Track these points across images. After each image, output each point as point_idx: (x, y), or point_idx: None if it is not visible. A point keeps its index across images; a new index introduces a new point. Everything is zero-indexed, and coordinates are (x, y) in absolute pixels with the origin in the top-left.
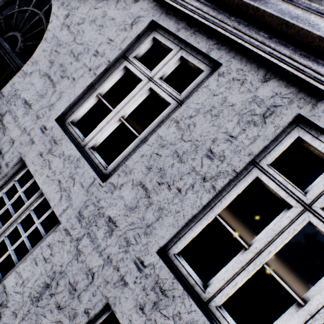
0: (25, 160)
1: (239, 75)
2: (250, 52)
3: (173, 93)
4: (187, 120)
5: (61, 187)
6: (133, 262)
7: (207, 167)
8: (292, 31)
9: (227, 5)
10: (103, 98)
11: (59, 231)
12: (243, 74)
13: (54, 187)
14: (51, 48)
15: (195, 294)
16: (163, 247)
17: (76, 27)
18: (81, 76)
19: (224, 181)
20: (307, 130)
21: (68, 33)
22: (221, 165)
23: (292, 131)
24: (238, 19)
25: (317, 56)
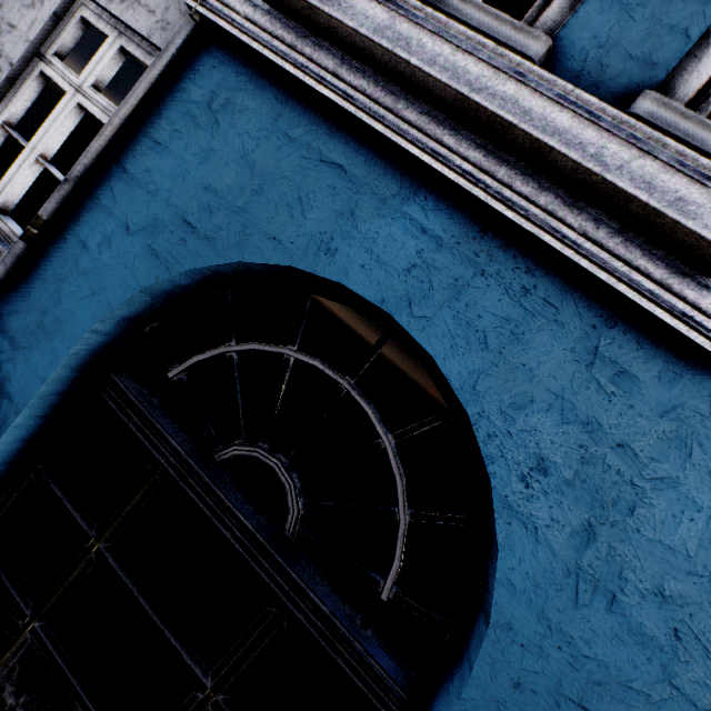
0: None
1: None
2: None
3: None
4: None
5: None
6: None
7: None
8: None
9: None
10: None
11: None
12: None
13: None
14: None
15: None
16: None
17: None
18: None
19: (1, 79)
20: (90, 8)
21: None
22: (1, 61)
23: (78, 12)
24: None
25: None
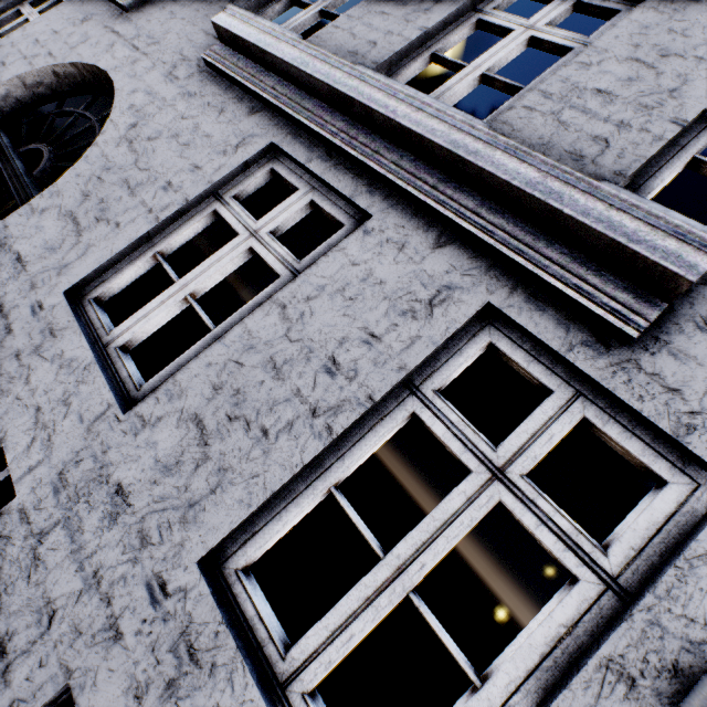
0: None
1: (398, 234)
2: (417, 200)
3: (288, 259)
4: (301, 304)
5: (38, 421)
6: (146, 585)
7: (323, 389)
8: (472, 172)
9: (384, 129)
10: (163, 261)
11: (9, 514)
12: (405, 234)
13: (25, 419)
14: (93, 173)
15: (264, 663)
16: (216, 555)
17: (144, 144)
18: (133, 220)
19: (349, 418)
20: (504, 332)
21: (128, 152)
22: (349, 386)
23: (481, 332)
24: (401, 151)
25: (514, 212)
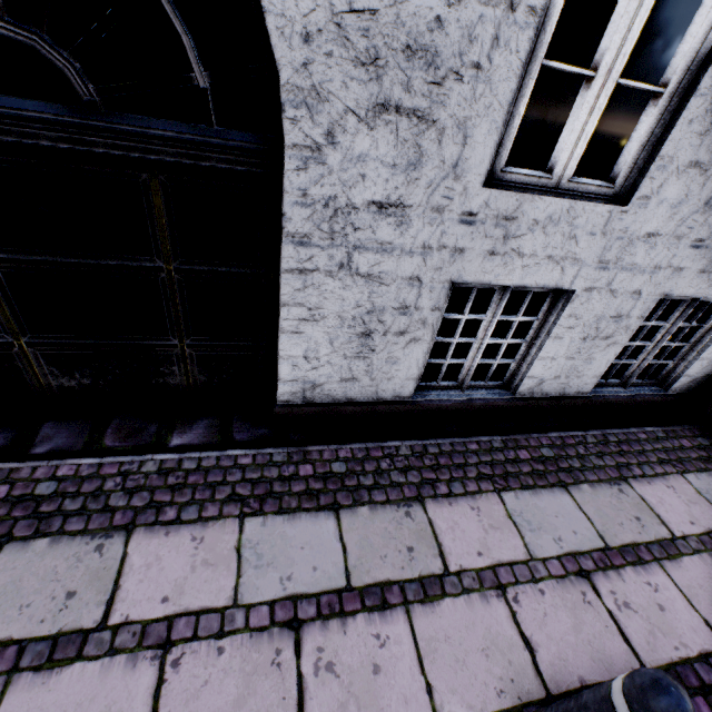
0: (466, 281)
1: None
2: None
3: None
4: None
5: (555, 261)
6: (689, 248)
7: None
8: None
9: None
10: (561, 65)
11: (578, 297)
12: None
13: (543, 269)
14: (330, 12)
15: None
16: None
17: None
18: (494, 43)
19: None
20: None
21: None
22: None
23: None
24: None
25: None
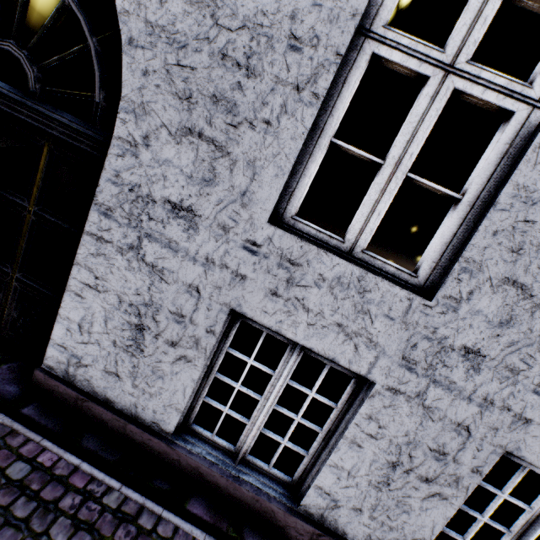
0: (245, 313)
1: None
2: None
3: (513, 88)
4: None
5: (346, 333)
6: (532, 392)
7: None
8: None
9: None
10: (349, 146)
11: (379, 394)
12: None
13: (332, 336)
14: (163, 62)
15: None
16: None
17: None
18: (282, 109)
19: None
20: None
21: (187, 7)
22: None
23: None
24: None
25: None
